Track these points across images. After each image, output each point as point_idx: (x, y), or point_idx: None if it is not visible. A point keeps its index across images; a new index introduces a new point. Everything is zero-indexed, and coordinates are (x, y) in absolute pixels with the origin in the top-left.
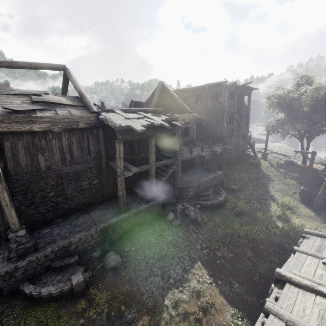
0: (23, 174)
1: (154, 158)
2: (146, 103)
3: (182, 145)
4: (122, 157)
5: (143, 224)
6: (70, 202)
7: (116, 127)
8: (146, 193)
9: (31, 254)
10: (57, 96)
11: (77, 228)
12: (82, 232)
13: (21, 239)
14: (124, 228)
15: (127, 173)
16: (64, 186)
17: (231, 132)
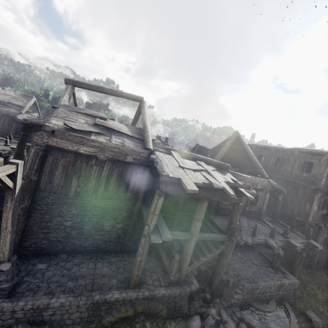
0: (51, 193)
1: (198, 227)
2: (212, 150)
3: (243, 215)
4: (156, 214)
5: (152, 316)
6: (84, 240)
7: (162, 176)
8: (172, 270)
9: (1, 299)
10: (120, 123)
11: (70, 283)
12: (70, 295)
13: (1, 274)
14: (123, 312)
15: (155, 238)
16: (85, 219)
17: (322, 219)
